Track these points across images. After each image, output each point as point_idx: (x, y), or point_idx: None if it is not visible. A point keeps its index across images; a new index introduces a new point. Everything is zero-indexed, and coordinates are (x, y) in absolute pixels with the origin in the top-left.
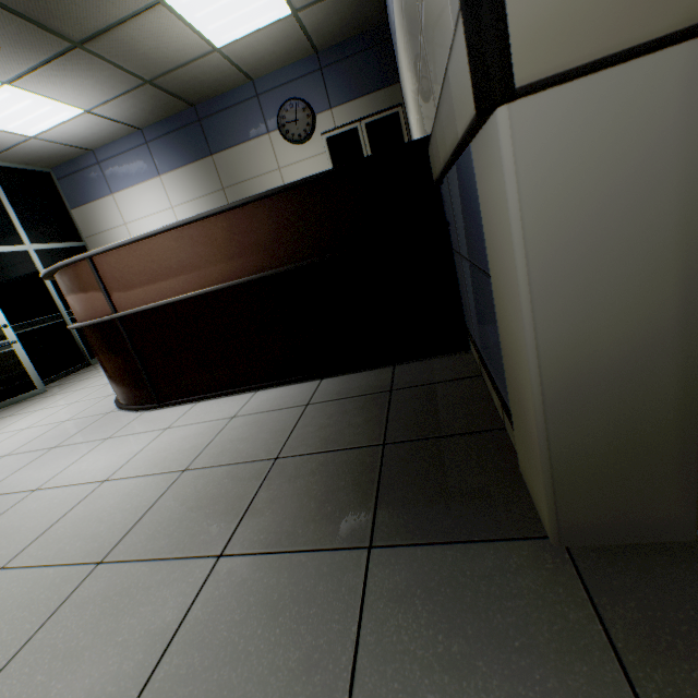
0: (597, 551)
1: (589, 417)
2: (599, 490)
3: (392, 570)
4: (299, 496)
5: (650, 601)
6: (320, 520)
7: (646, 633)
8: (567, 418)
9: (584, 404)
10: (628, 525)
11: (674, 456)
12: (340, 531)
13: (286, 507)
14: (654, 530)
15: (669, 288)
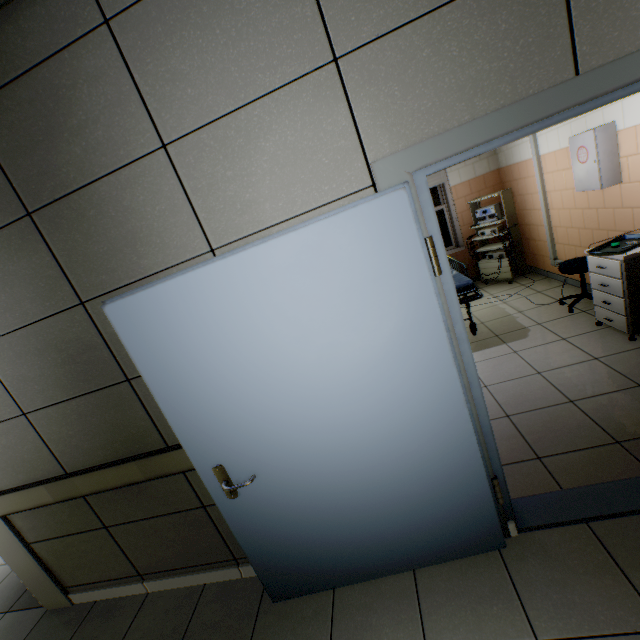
0: (52, 610)
1: (29, 578)
2: (44, 594)
3: (4, 621)
4: (10, 586)
5: (43, 627)
6: (6, 599)
7: (32, 637)
8: (25, 578)
9: (26, 575)
10: (57, 602)
11: (53, 586)
12: (7, 604)
13: (2, 592)
14: (63, 603)
15: (24, 553)
